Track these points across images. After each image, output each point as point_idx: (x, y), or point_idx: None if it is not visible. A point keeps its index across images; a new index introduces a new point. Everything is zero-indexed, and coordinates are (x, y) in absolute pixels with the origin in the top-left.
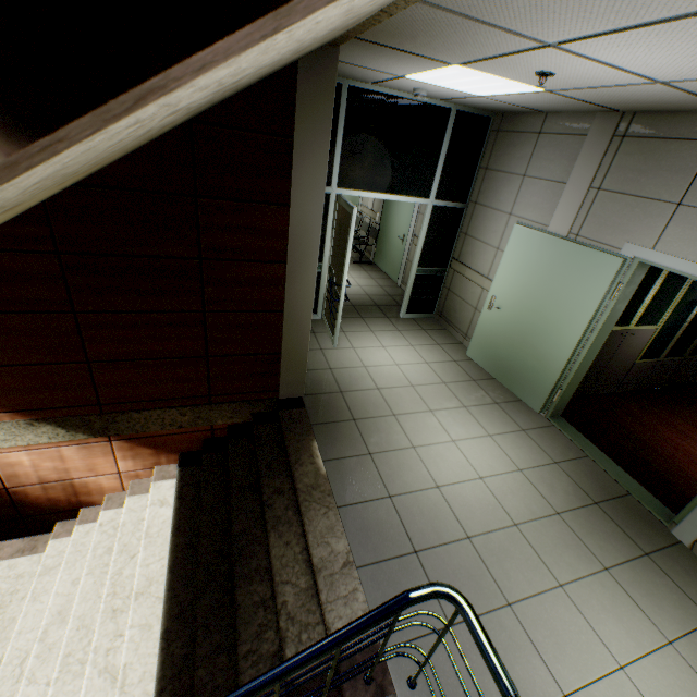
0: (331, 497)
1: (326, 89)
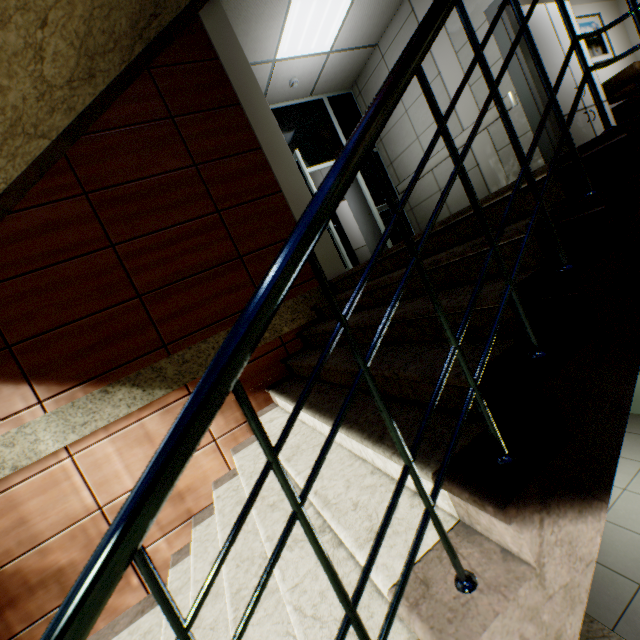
0: (594, 622)
1: None
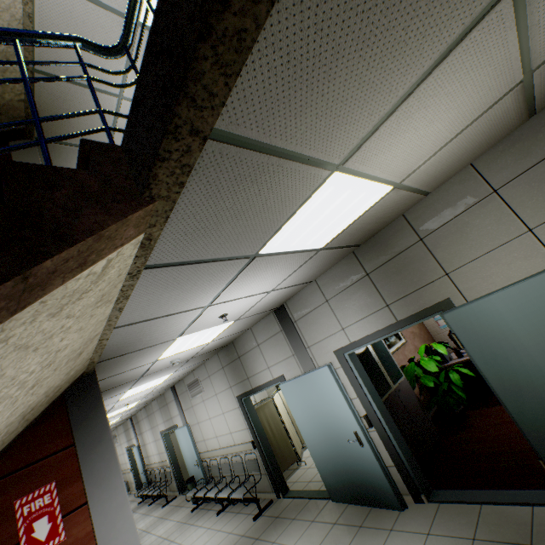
0: None
1: (32, 152)
